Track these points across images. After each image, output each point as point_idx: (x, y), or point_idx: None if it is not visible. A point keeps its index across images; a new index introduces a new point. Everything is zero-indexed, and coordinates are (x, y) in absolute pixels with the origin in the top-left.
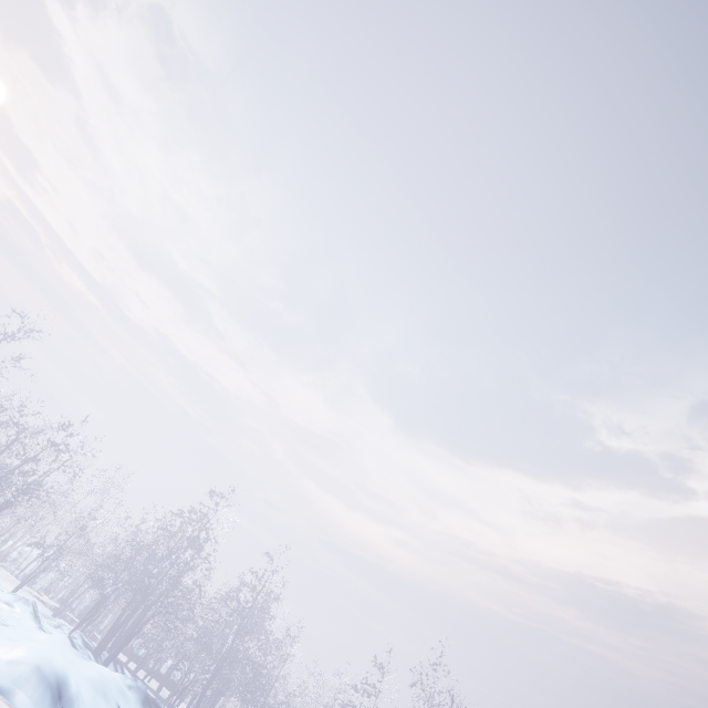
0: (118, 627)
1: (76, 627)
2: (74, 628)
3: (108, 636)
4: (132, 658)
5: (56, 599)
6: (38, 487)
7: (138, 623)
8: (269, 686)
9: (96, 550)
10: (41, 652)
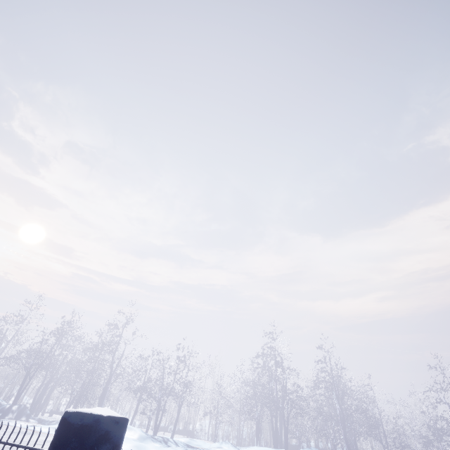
0: (276, 431)
1: (257, 442)
2: (256, 443)
3: (275, 439)
4: (291, 449)
5: (230, 441)
6: (187, 385)
7: (284, 423)
8: (378, 421)
9: (230, 404)
10: (260, 449)
